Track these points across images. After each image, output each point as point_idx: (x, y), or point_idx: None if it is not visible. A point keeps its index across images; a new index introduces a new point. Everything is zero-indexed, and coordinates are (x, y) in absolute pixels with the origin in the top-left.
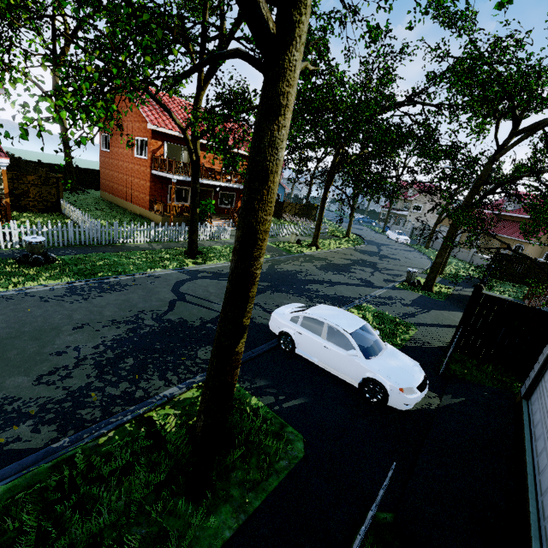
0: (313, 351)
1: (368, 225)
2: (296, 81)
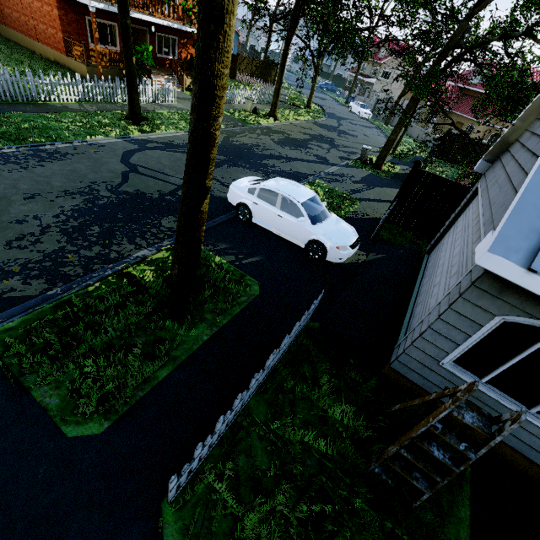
0: (268, 220)
1: (332, 94)
2: None
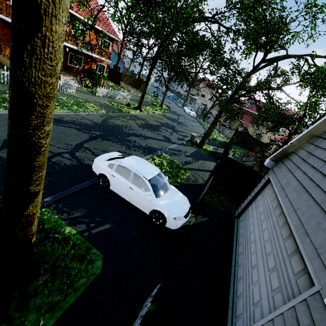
0: (122, 189)
1: (175, 101)
2: None
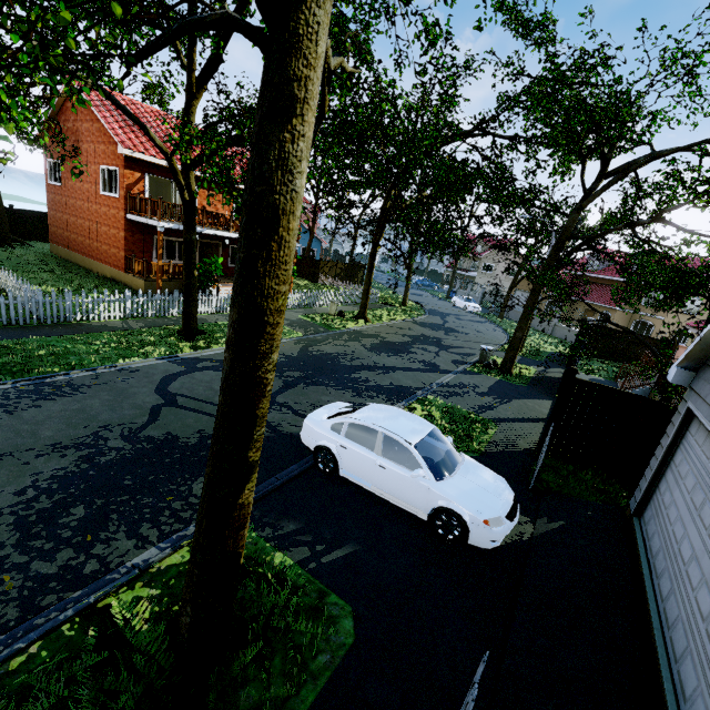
0: (364, 472)
1: (429, 290)
2: (321, 62)
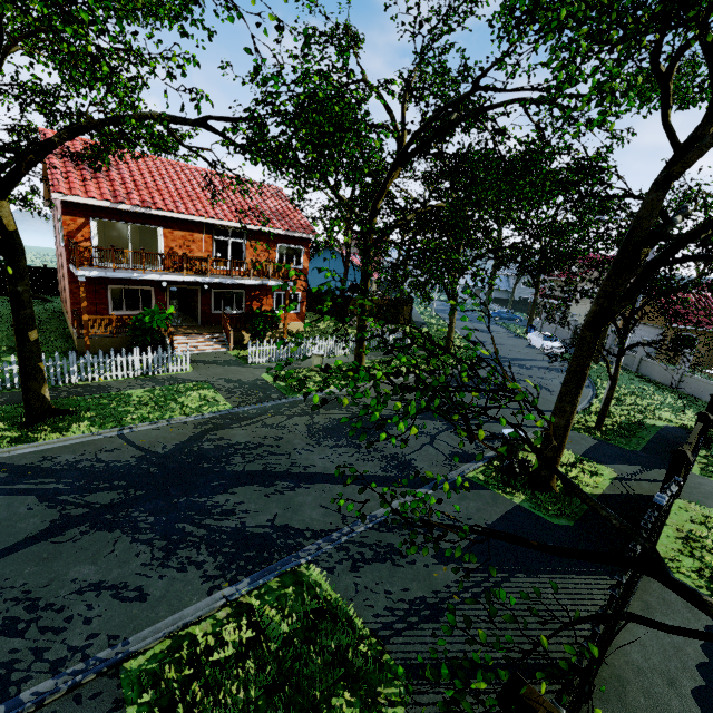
0: None
1: (507, 323)
2: None
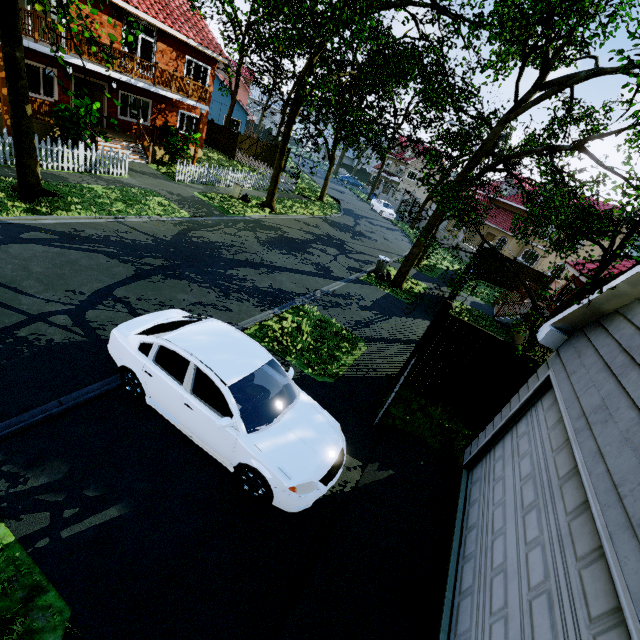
0: (171, 407)
1: (353, 188)
2: None
